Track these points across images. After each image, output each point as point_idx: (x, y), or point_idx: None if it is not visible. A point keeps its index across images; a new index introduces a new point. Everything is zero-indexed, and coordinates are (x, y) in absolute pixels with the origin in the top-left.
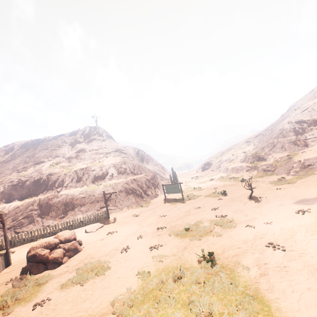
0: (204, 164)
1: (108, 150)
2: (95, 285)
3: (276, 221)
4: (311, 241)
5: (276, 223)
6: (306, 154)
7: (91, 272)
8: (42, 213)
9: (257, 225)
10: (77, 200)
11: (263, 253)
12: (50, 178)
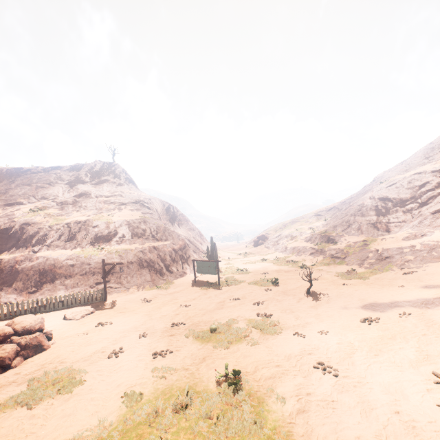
0: (258, 237)
1: (124, 199)
2: (52, 409)
3: (334, 331)
4: (373, 366)
5: (333, 334)
6: (386, 242)
7: (52, 386)
8: (2, 282)
9: (309, 334)
10: (61, 268)
11: (308, 377)
12: (26, 229)
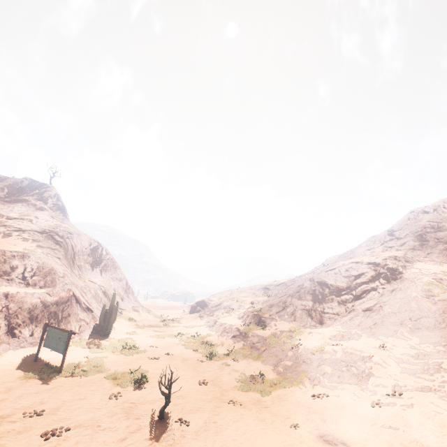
0: (197, 302)
1: (27, 225)
2: None
3: None
4: None
5: None
6: (313, 338)
7: None
8: None
9: None
10: None
11: None
12: None
